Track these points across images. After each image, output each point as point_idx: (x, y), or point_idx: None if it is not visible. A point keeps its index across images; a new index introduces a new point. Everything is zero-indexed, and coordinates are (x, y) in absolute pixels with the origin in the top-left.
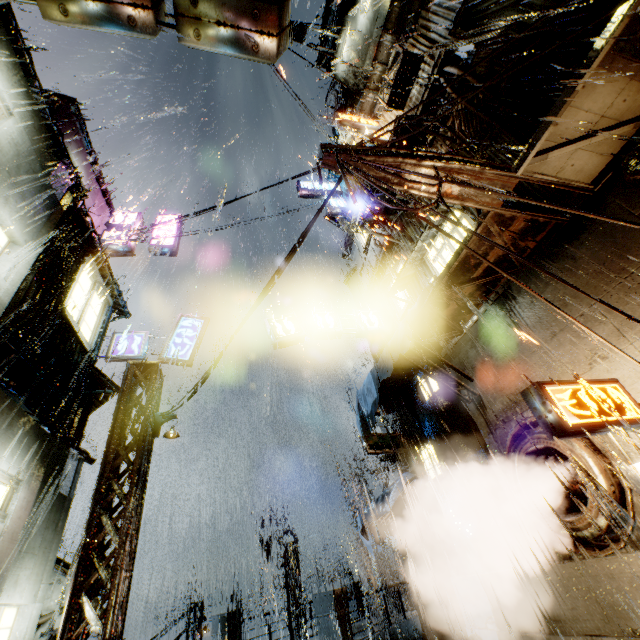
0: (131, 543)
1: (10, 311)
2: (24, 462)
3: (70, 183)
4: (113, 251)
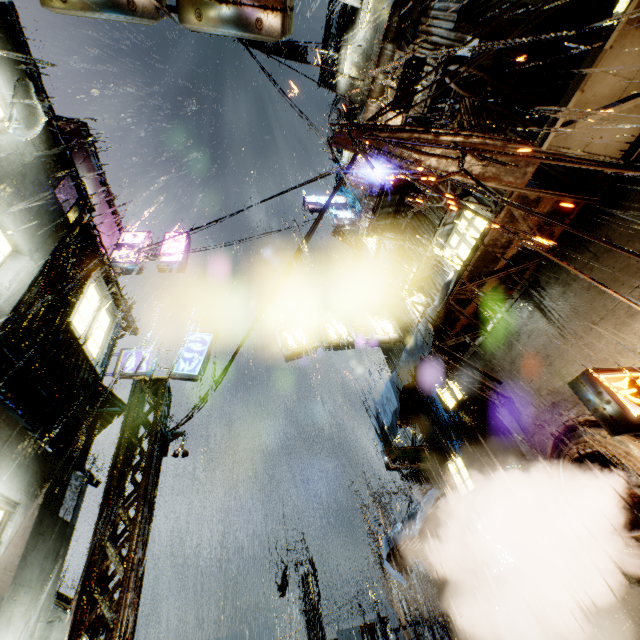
0: (137, 574)
1: (12, 322)
2: (22, 483)
3: (77, 197)
4: (122, 269)
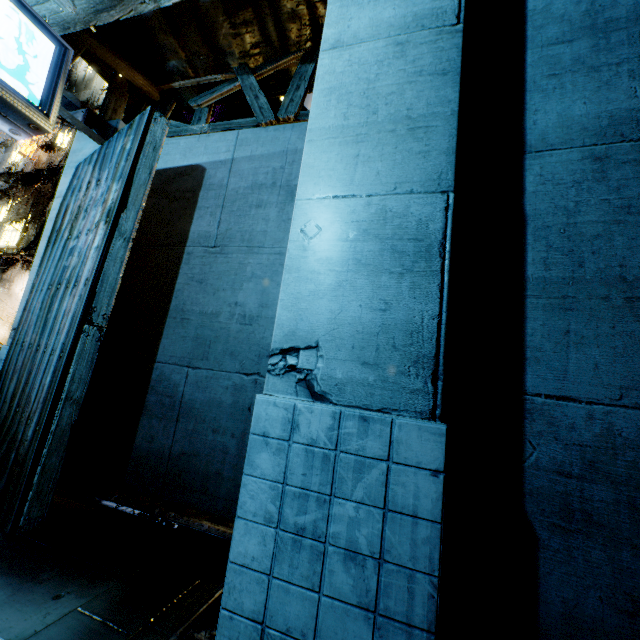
0: None
1: None
2: None
3: None
4: None
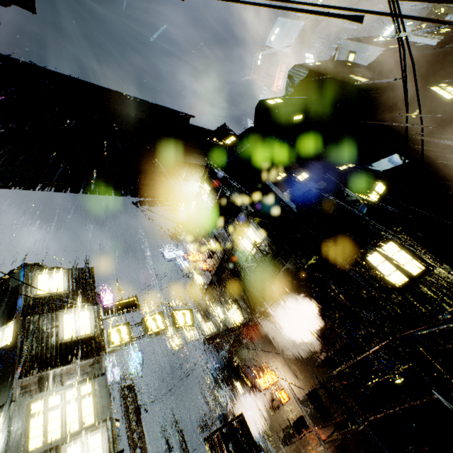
0: None
1: None
2: None
3: None
4: None
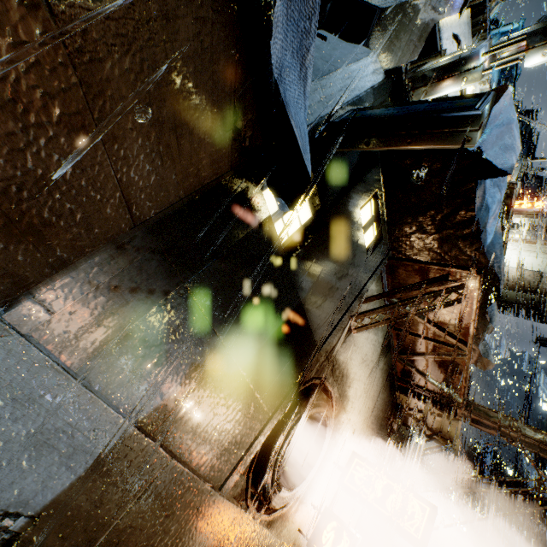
0: None
1: None
2: None
3: None
4: None
